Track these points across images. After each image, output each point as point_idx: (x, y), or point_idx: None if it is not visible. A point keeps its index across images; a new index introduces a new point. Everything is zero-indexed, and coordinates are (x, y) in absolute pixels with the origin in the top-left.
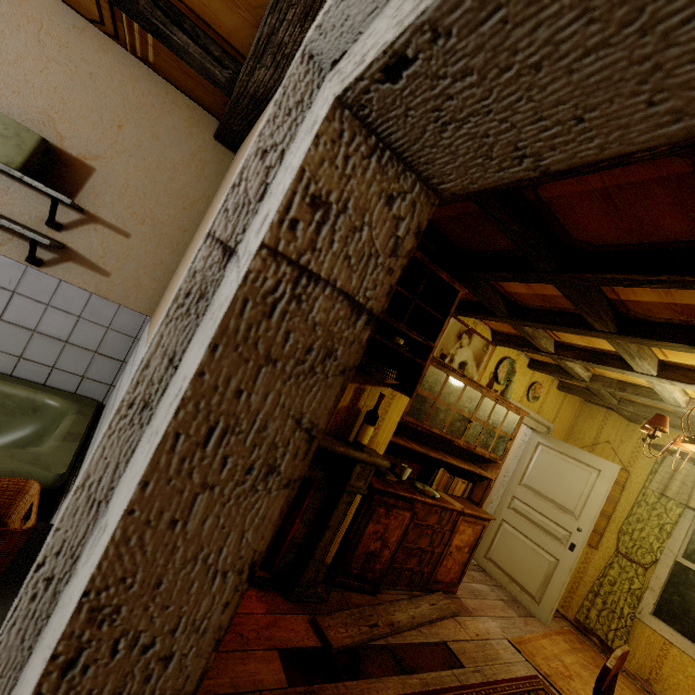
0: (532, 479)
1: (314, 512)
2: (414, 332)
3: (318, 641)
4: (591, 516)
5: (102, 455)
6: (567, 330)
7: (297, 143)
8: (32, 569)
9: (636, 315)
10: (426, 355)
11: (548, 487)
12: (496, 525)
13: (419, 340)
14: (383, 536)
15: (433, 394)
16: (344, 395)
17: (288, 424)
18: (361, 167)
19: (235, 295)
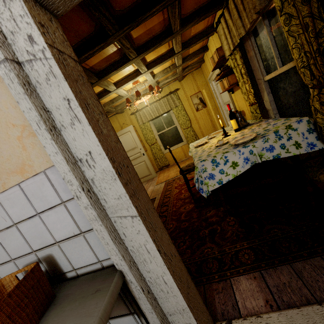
0: None
1: None
2: None
3: None
4: (139, 143)
5: (61, 149)
6: None
7: (0, 8)
8: (79, 201)
9: (98, 70)
10: None
11: (125, 148)
12: None
13: None
14: None
15: None
16: None
17: (93, 99)
18: (38, 10)
19: (55, 61)
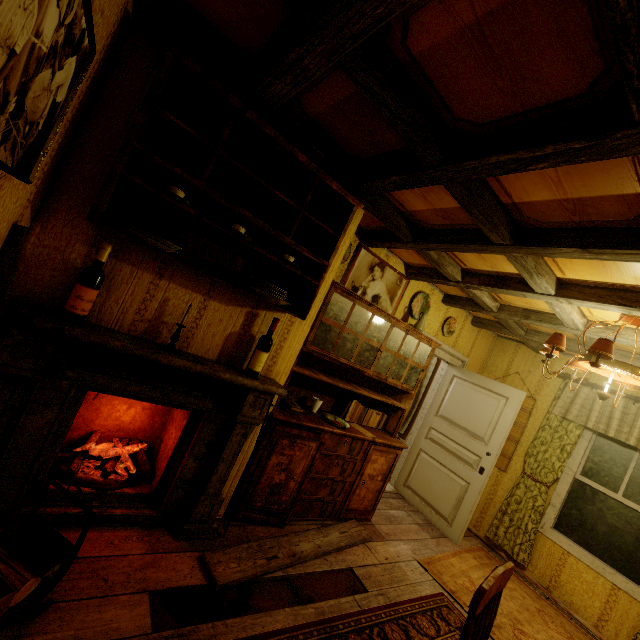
0: (447, 410)
1: (205, 445)
2: (303, 248)
3: (204, 578)
4: (499, 441)
5: None
6: (467, 248)
7: None
8: None
9: (531, 222)
10: (320, 275)
11: (462, 416)
12: (415, 454)
13: (312, 258)
14: (288, 468)
15: (339, 323)
16: (234, 320)
17: None
18: None
19: None
